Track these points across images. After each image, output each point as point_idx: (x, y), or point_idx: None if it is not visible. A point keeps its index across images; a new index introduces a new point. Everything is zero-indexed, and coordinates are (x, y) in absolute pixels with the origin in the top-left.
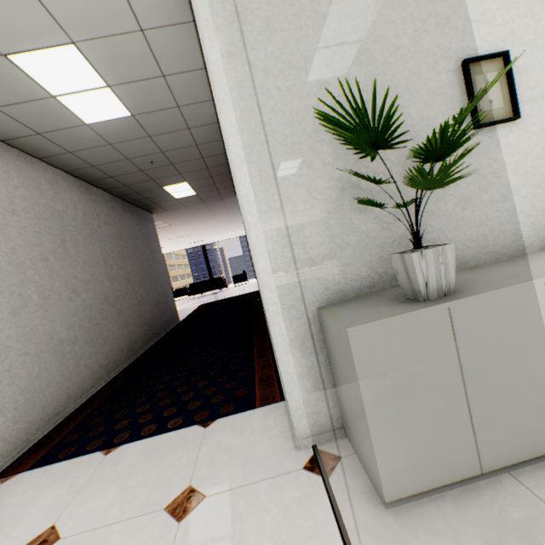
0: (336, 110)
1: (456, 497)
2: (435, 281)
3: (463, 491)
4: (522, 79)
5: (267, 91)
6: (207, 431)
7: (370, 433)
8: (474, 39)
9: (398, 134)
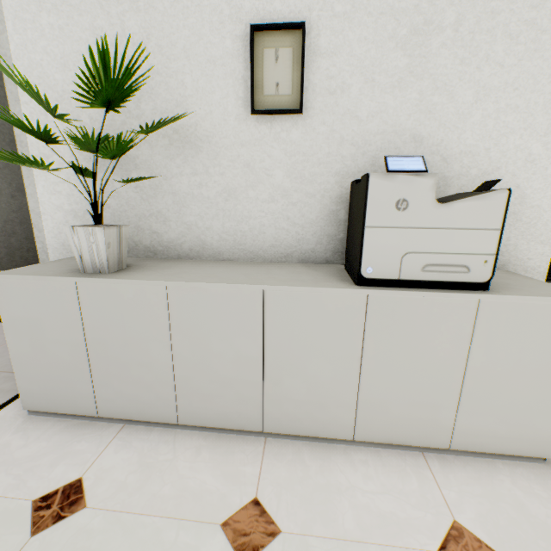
0: None
1: (72, 425)
2: (89, 257)
3: (82, 423)
4: (323, 63)
5: (41, 27)
6: None
7: (12, 358)
8: None
9: (55, 106)
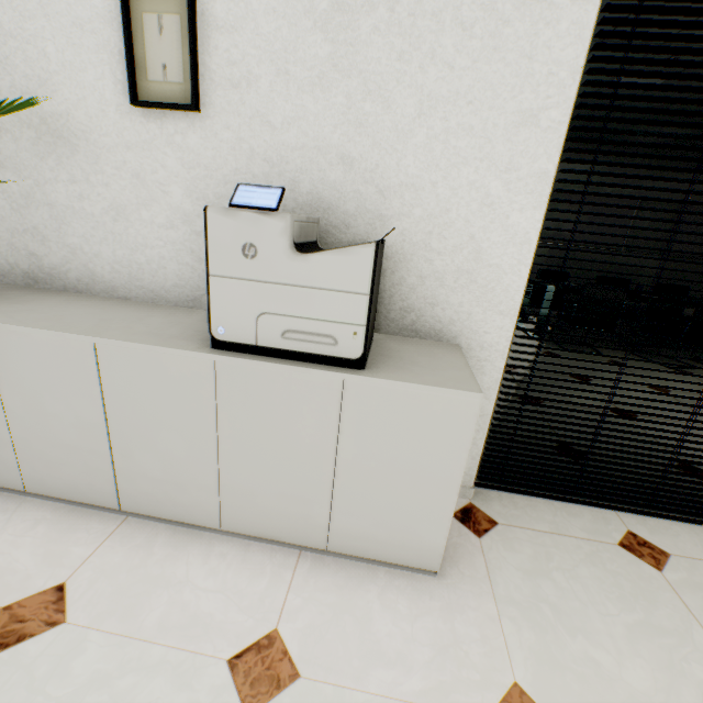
0: None
1: None
2: None
3: None
4: (222, 42)
5: None
6: None
7: None
8: None
9: None
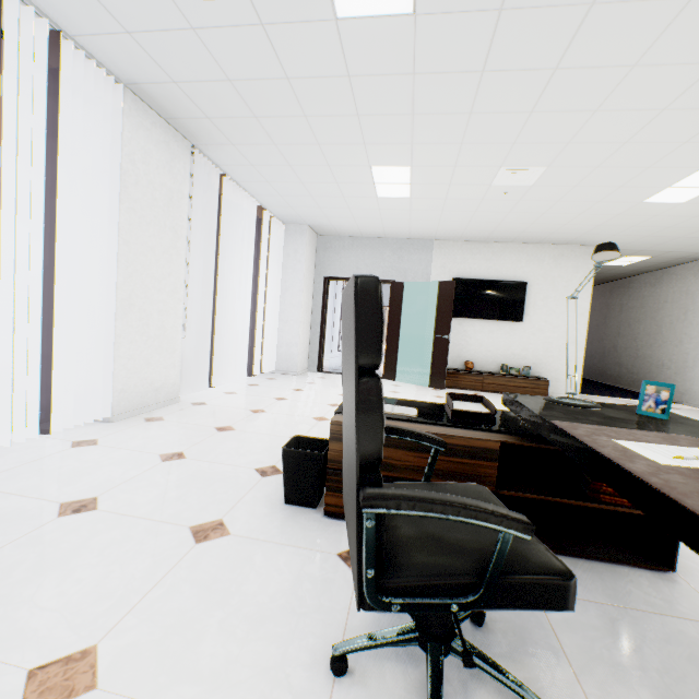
0: None
1: None
2: None
3: None
4: None
5: None
6: None
7: None
8: None
9: None
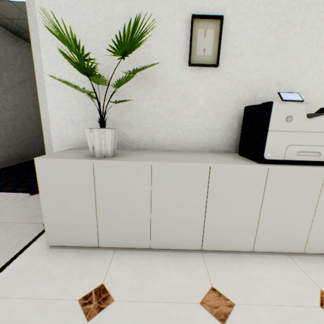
0: (102, 29)
1: (81, 253)
2: (99, 148)
3: (87, 251)
4: (230, 39)
5: (59, 4)
6: (29, 197)
7: (43, 212)
8: (205, 1)
9: (87, 54)
